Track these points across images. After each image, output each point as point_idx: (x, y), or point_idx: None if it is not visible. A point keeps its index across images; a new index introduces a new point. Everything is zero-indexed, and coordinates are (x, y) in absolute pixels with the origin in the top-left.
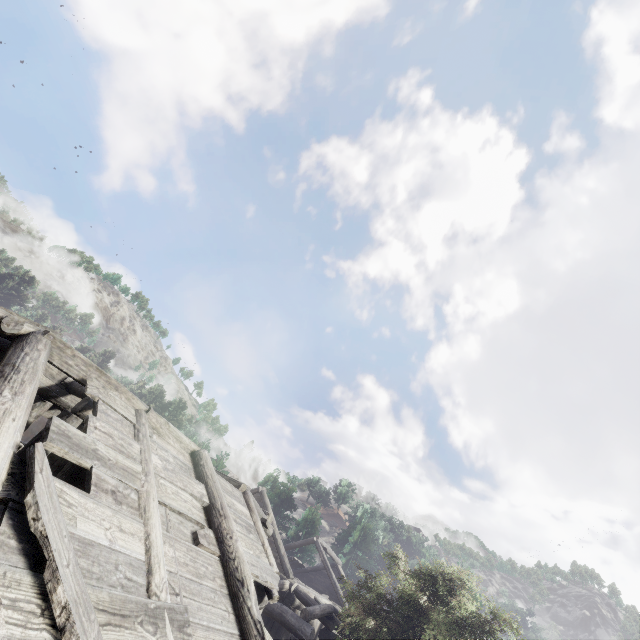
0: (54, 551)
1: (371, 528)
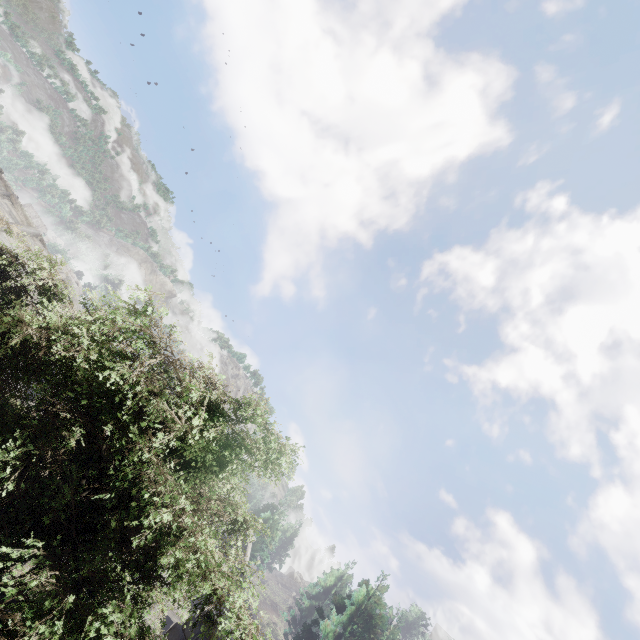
0: None
1: (347, 575)
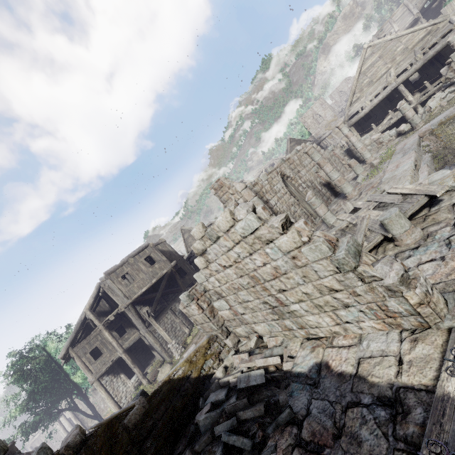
0: None
1: None
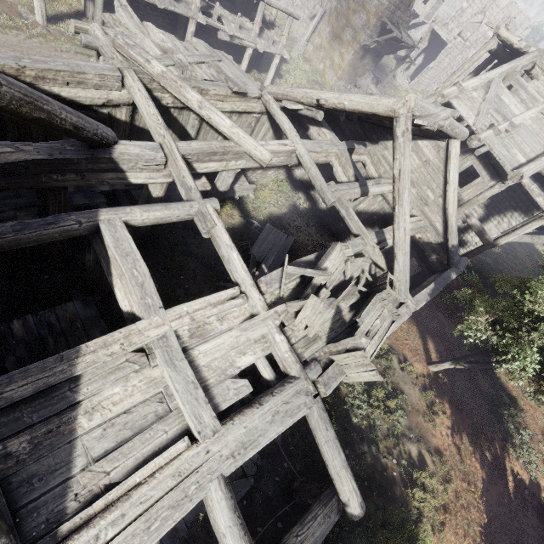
0: (489, 90)
1: None
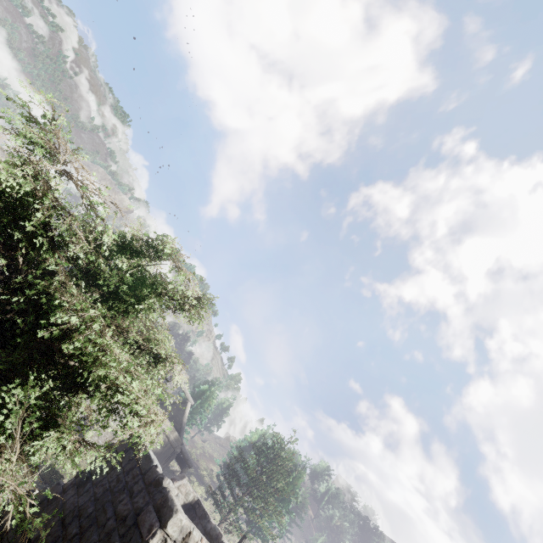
0: None
1: (268, 434)
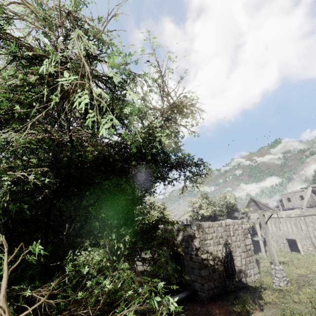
0: None
1: None
